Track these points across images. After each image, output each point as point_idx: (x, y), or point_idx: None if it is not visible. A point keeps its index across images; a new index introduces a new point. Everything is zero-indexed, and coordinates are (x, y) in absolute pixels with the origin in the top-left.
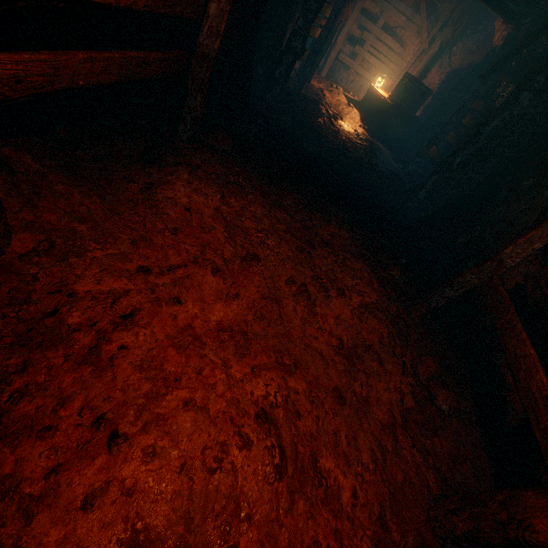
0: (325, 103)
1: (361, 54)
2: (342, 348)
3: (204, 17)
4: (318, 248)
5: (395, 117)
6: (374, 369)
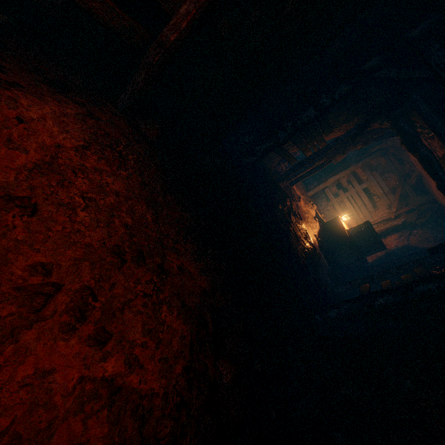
0: (296, 204)
1: (342, 196)
2: None
3: (175, 15)
4: (143, 266)
5: (346, 245)
6: None
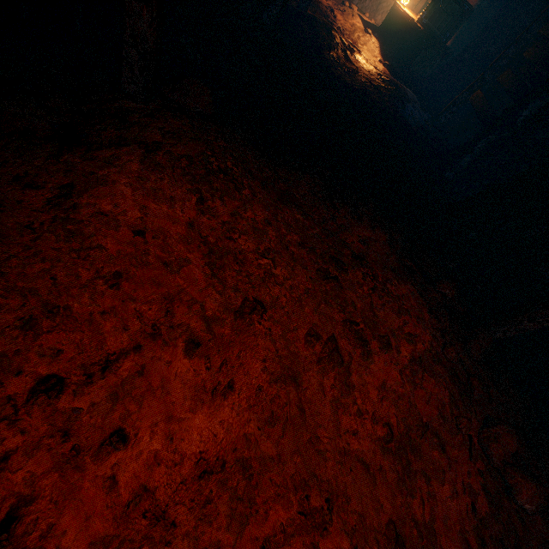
0: (337, 28)
1: None
2: (390, 438)
3: None
4: (348, 269)
5: (425, 49)
6: (434, 461)
